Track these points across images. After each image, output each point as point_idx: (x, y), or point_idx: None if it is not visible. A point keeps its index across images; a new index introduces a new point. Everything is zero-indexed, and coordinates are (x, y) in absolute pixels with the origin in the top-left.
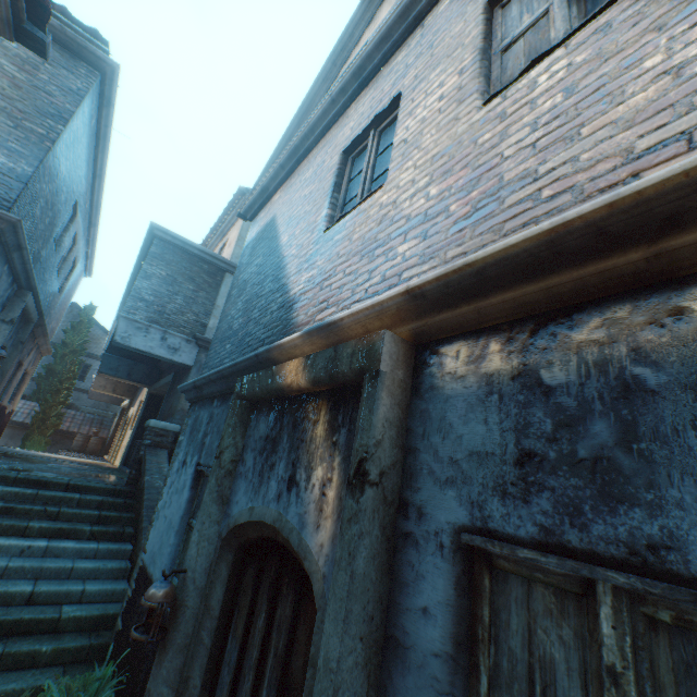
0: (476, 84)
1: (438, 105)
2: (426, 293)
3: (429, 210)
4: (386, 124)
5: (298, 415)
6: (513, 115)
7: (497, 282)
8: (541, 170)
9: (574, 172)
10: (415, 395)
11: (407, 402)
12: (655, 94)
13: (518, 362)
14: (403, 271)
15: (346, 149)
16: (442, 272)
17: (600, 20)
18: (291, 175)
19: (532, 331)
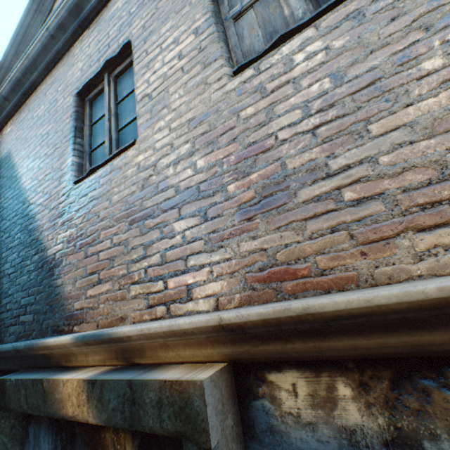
0: (219, 48)
1: (179, 62)
2: (248, 330)
3: (202, 185)
4: (119, 70)
5: (94, 446)
6: (276, 92)
7: (344, 326)
8: (333, 164)
9: (378, 176)
10: (250, 436)
11: (243, 446)
12: (449, 101)
13: (387, 420)
14: (188, 256)
15: (80, 91)
16: (272, 315)
17: (348, 5)
18: (20, 108)
19: (391, 379)
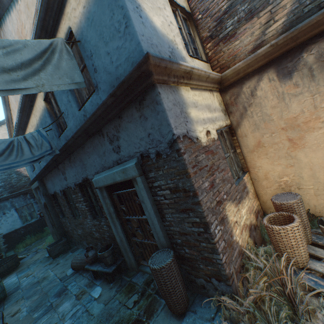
0: None
1: None
2: None
3: None
4: None
5: None
6: None
7: None
8: None
9: None
10: None
11: None
12: None
13: None
14: None
15: None
16: None
17: None
18: None
19: None
